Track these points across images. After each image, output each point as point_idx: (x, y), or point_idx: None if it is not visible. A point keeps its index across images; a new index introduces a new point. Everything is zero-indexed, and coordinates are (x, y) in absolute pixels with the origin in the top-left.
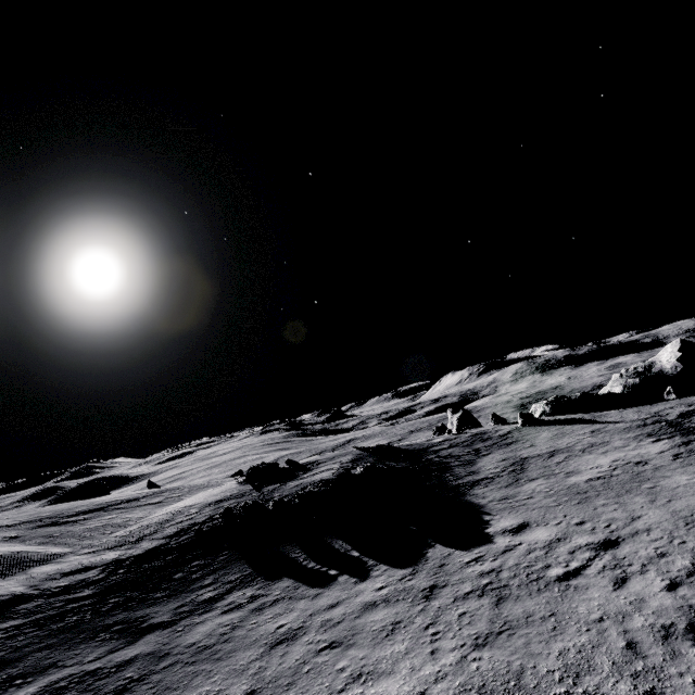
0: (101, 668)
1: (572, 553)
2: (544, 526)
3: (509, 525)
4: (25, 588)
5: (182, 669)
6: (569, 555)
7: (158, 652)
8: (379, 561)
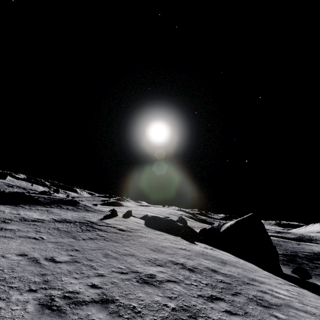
0: None
1: None
2: None
3: None
4: None
5: None
6: None
7: None
8: None
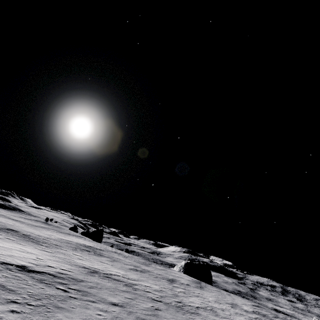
0: None
1: None
2: None
3: None
4: None
5: None
6: None
7: None
8: None
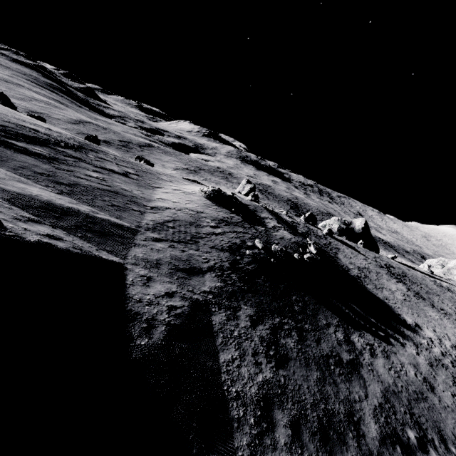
0: (381, 403)
1: (453, 350)
2: (424, 328)
3: (411, 321)
4: (176, 286)
5: (419, 406)
6: (454, 351)
7: (387, 389)
8: (392, 331)
